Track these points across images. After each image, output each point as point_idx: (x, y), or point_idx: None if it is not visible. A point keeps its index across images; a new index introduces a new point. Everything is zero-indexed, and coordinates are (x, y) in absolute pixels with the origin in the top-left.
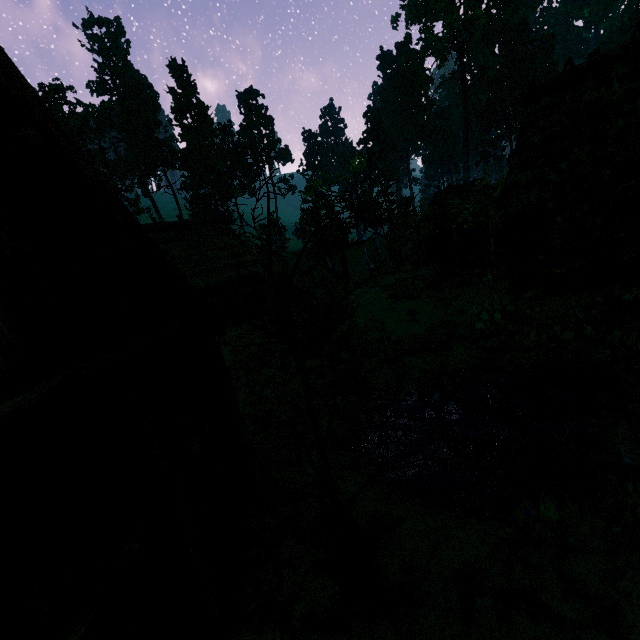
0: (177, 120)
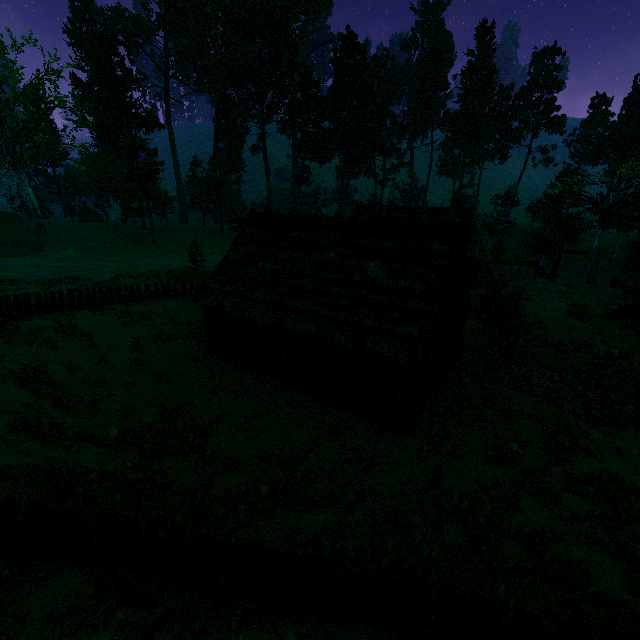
0: (462, 83)
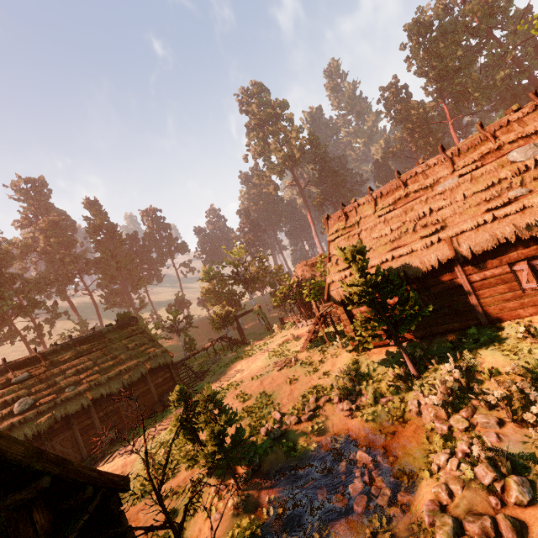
0: (91, 238)
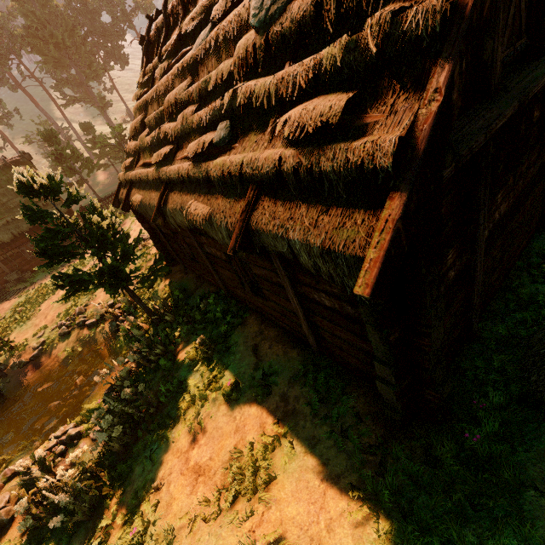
0: None
